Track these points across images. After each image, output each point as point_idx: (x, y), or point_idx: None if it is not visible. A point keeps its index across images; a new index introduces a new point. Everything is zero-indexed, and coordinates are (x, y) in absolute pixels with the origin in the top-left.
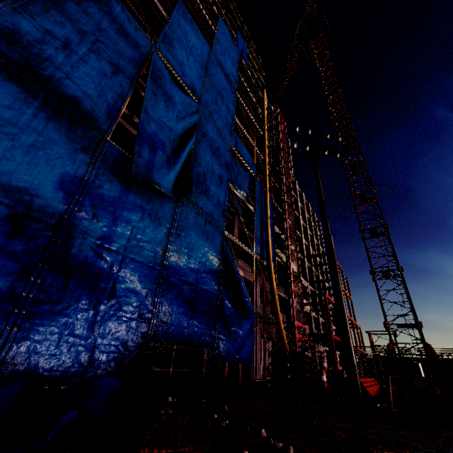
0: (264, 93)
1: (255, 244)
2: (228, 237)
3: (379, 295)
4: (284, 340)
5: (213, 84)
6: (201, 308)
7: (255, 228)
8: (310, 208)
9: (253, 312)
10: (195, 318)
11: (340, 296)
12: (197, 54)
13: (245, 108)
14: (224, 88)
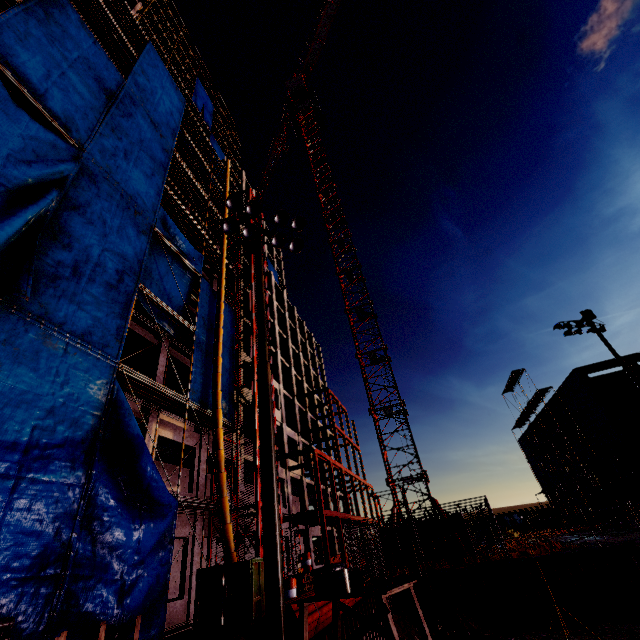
0: (228, 164)
1: (192, 384)
2: (129, 375)
3: (379, 441)
4: (229, 543)
5: (122, 129)
6: (25, 525)
7: (194, 358)
8: (305, 328)
9: (174, 504)
10: (2, 551)
11: (268, 462)
12: (90, 76)
13: (191, 178)
14: (148, 141)
